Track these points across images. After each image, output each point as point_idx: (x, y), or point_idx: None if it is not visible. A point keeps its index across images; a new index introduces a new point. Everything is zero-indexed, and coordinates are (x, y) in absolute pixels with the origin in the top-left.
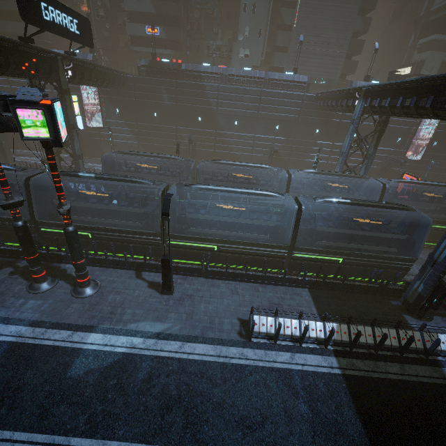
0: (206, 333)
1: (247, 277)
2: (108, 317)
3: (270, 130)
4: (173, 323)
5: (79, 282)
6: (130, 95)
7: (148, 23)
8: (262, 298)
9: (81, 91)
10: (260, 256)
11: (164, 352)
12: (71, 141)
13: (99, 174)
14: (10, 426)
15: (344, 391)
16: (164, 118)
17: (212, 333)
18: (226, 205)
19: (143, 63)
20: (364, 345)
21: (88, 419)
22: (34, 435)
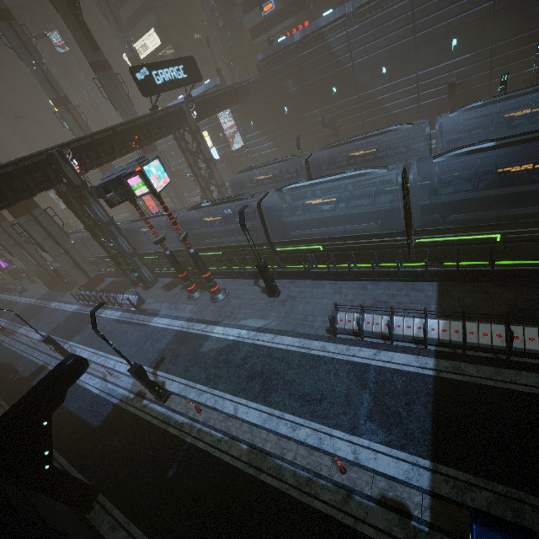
0: (297, 329)
1: (353, 274)
2: (229, 316)
3: (441, 54)
4: (272, 320)
5: (212, 291)
6: (258, 101)
7: (262, 2)
8: (367, 296)
9: (220, 119)
10: (373, 249)
11: (259, 341)
12: (211, 174)
13: (213, 201)
14: (172, 373)
15: (427, 391)
16: (295, 108)
17: (302, 329)
18: (315, 200)
19: (260, 57)
20: (489, 348)
21: (206, 376)
22: (181, 379)
